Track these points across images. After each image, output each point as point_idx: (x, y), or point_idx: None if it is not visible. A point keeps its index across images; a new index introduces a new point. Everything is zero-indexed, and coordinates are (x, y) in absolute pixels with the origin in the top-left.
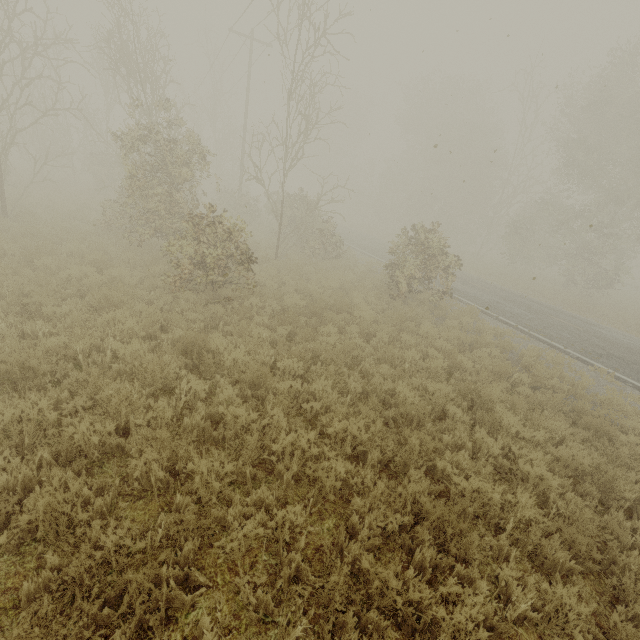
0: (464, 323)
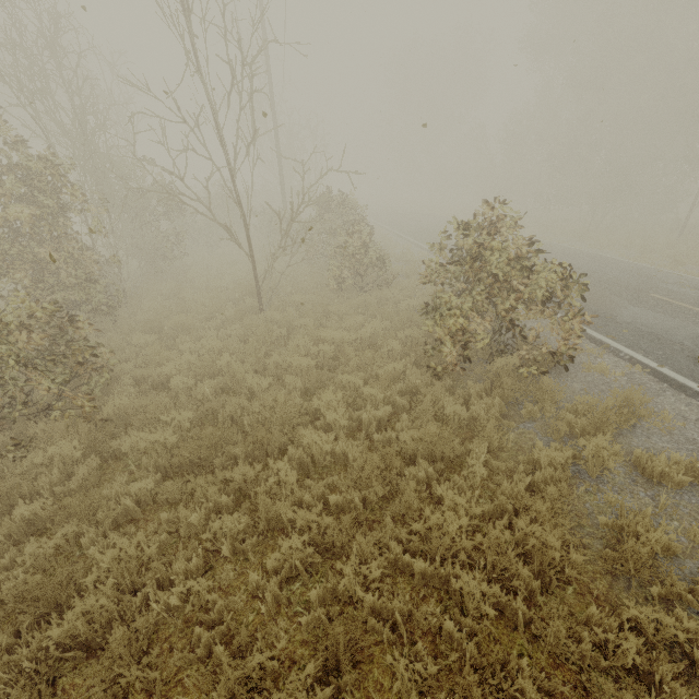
0: (589, 455)
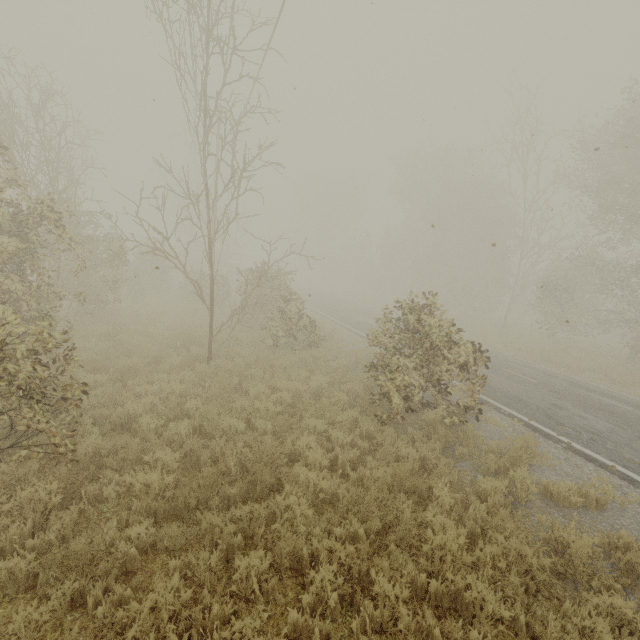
0: (518, 484)
